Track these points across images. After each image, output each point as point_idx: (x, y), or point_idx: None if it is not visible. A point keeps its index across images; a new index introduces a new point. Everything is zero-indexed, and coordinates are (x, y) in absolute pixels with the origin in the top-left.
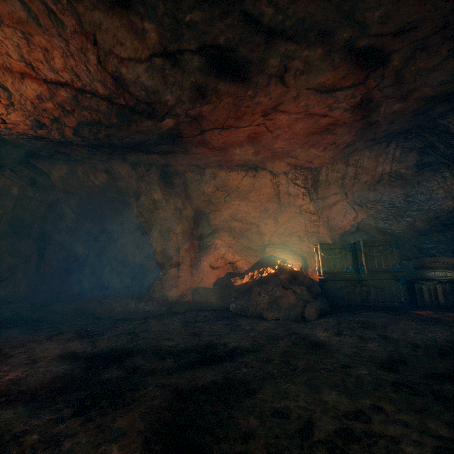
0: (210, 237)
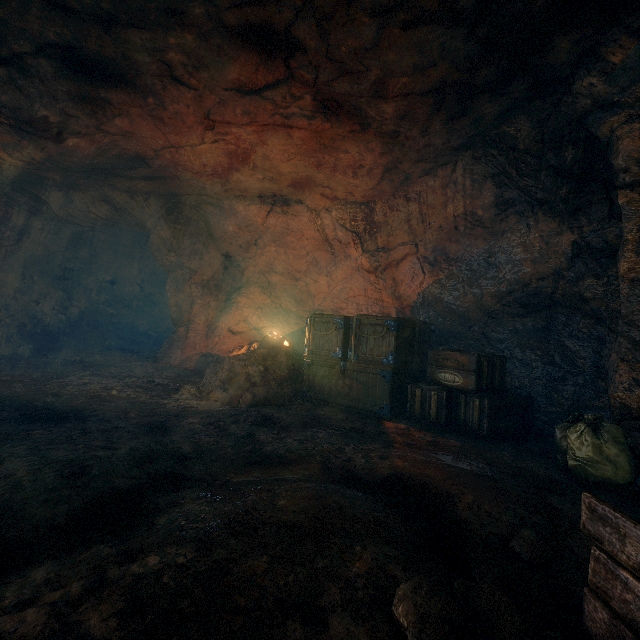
0: (236, 293)
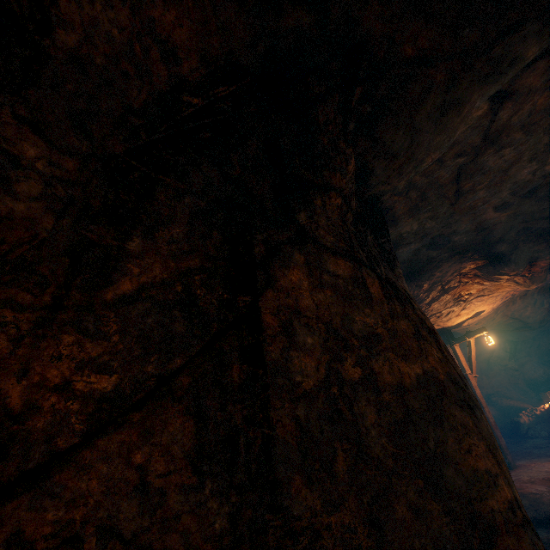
0: None
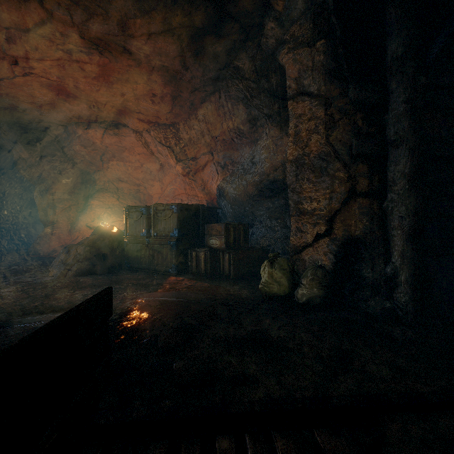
0: (91, 198)
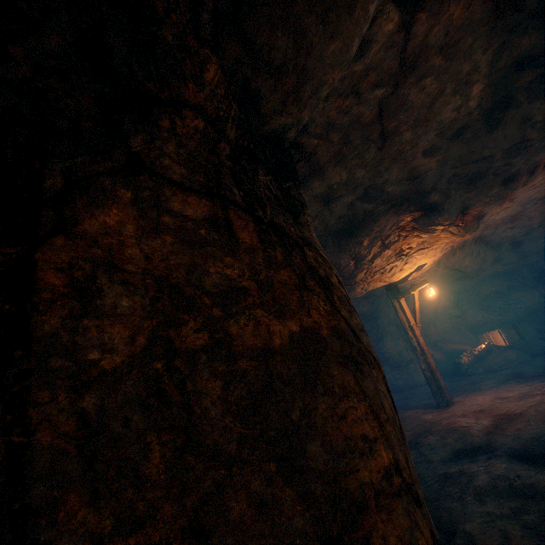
0: None
